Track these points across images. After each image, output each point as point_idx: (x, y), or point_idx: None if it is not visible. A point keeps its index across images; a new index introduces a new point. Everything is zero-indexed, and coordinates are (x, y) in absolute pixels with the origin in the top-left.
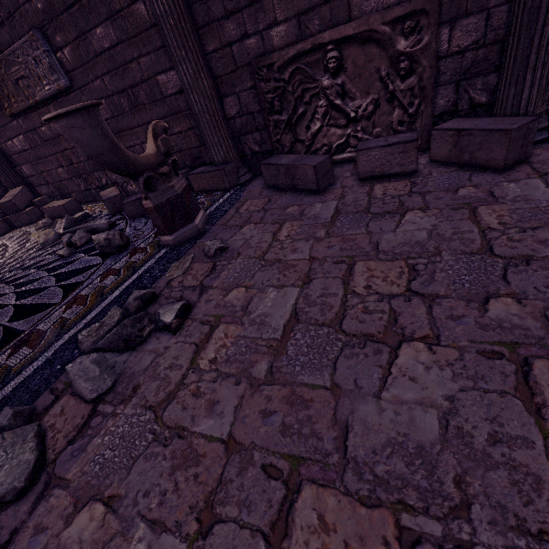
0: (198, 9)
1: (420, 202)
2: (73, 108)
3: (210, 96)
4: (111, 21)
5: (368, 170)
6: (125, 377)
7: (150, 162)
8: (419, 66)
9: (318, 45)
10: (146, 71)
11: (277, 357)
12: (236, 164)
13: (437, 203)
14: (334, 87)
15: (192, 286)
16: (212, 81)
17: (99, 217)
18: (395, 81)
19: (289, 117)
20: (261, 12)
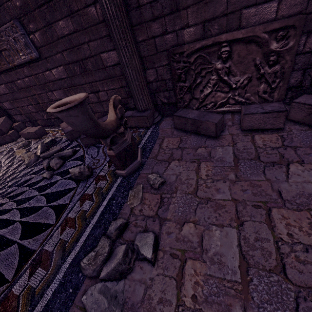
0: (133, 14)
1: (295, 156)
2: (72, 105)
3: (139, 70)
4: (70, 17)
5: (249, 125)
6: (128, 308)
7: (113, 126)
8: (283, 59)
9: (216, 43)
10: (93, 50)
11: (246, 302)
12: (152, 111)
13: (309, 158)
14: (224, 69)
15: (151, 216)
16: (140, 60)
17: (62, 142)
18: (265, 67)
19: (190, 84)
20: (178, 18)
